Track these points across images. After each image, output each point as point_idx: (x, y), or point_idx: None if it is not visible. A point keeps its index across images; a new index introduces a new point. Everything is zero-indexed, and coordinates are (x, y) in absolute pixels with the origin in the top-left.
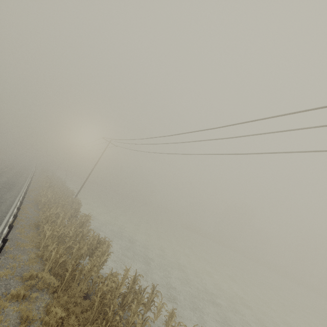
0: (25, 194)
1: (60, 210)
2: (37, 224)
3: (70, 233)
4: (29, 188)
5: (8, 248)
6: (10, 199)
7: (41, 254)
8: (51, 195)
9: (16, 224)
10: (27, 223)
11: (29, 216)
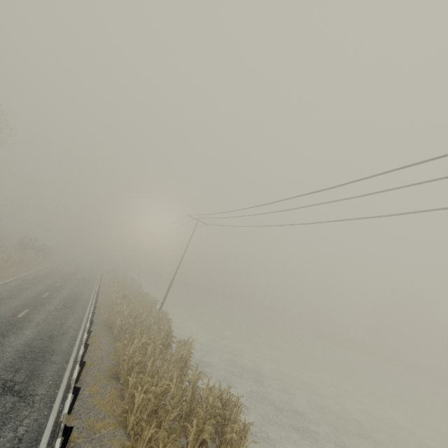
0: (93, 314)
1: (146, 339)
2: (116, 371)
3: (171, 387)
4: (98, 301)
5: (74, 439)
6: (73, 325)
7: (131, 447)
8: (129, 312)
9: (84, 374)
10: (100, 369)
11: (102, 353)
